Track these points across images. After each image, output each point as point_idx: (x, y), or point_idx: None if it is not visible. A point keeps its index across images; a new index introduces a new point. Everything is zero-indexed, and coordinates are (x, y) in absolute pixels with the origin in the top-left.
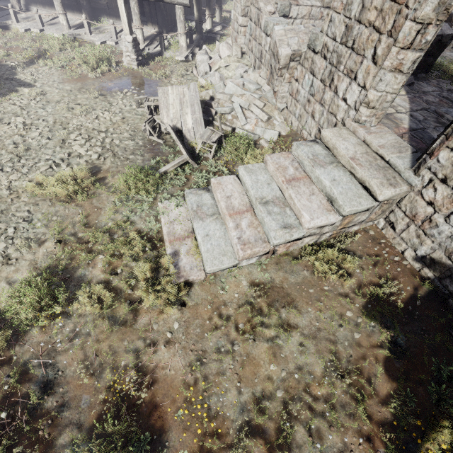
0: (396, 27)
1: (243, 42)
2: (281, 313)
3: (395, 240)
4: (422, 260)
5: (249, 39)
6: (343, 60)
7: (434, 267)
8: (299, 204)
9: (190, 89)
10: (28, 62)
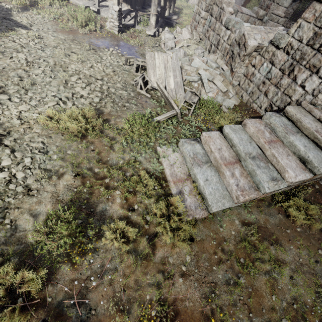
0: None
1: (201, 31)
2: (271, 250)
3: None
4: None
5: (207, 30)
6: (307, 57)
7: None
8: (283, 162)
9: (172, 57)
10: (22, 8)
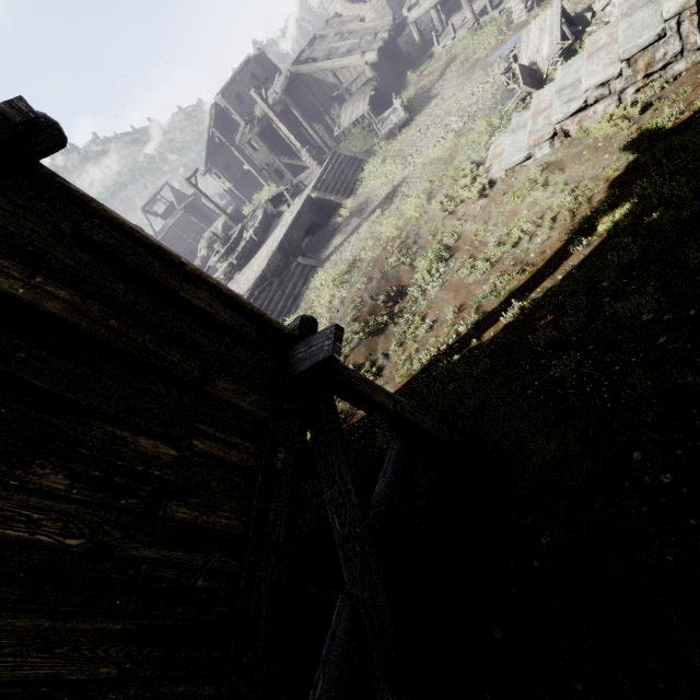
0: None
1: None
2: (548, 179)
3: None
4: None
5: None
6: None
7: None
8: (583, 73)
9: (551, 10)
10: (439, 77)
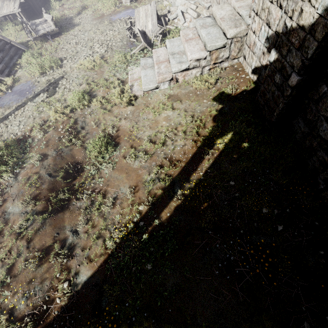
0: None
1: None
2: (173, 104)
3: (246, 66)
4: (253, 71)
5: None
6: None
7: (256, 72)
8: (187, 49)
9: (151, 6)
10: (78, 14)
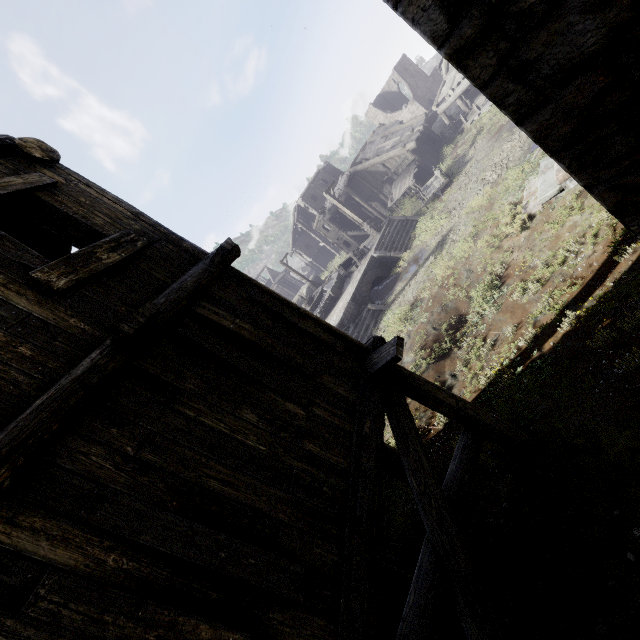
0: None
1: None
2: (584, 203)
3: None
4: None
5: None
6: None
7: None
8: None
9: None
10: (471, 145)
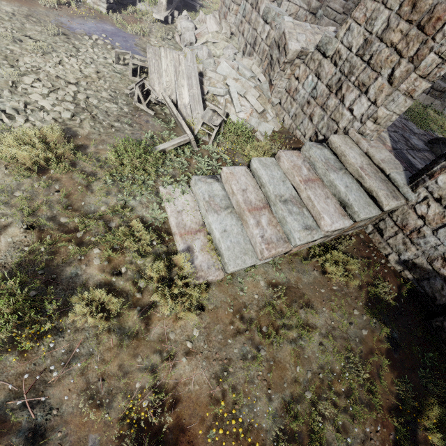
0: (419, 55)
1: (233, 22)
2: (300, 314)
3: (381, 244)
4: (404, 263)
5: (241, 21)
6: (356, 72)
7: (415, 270)
8: (319, 206)
9: (187, 58)
10: None
